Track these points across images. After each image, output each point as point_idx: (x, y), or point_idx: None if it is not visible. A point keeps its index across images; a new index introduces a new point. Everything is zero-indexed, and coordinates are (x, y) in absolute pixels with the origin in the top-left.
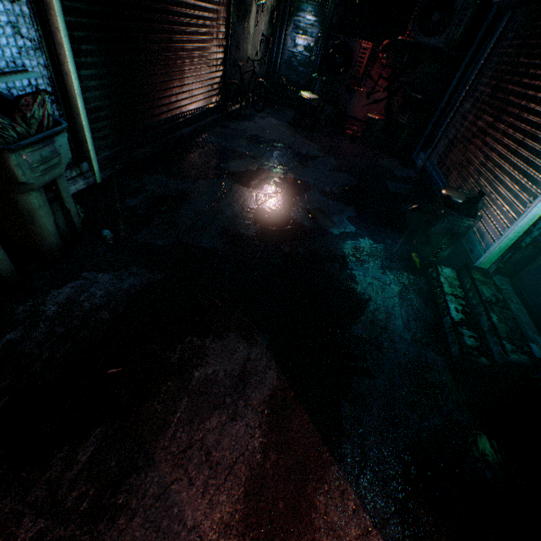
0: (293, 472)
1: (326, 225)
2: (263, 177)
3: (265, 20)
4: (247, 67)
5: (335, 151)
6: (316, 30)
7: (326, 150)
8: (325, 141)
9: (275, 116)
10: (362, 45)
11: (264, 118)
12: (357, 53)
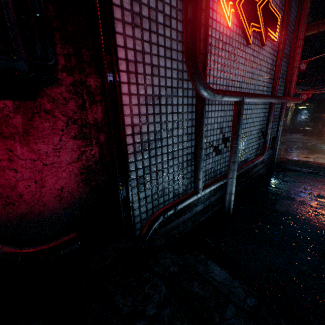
0: (312, 153)
1: (316, 145)
2: (298, 142)
3: (290, 115)
4: (286, 125)
5: (319, 139)
6: (308, 114)
7: (316, 139)
8: (315, 137)
9: (296, 135)
10: (323, 115)
11: (293, 135)
12: (322, 117)
